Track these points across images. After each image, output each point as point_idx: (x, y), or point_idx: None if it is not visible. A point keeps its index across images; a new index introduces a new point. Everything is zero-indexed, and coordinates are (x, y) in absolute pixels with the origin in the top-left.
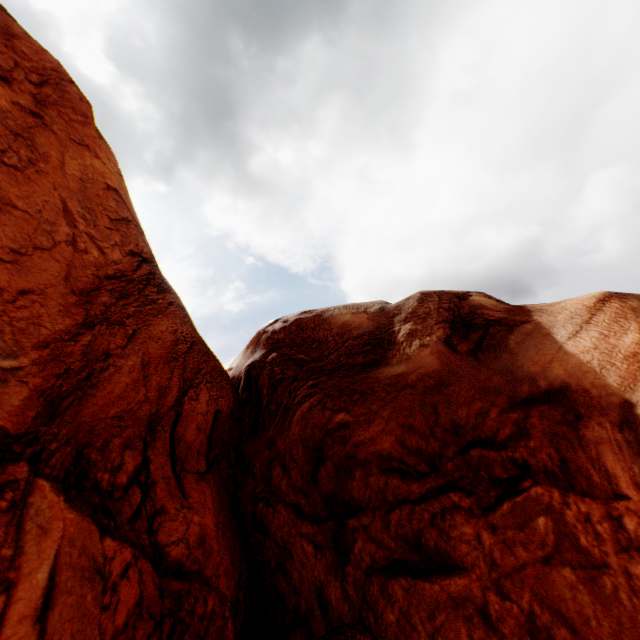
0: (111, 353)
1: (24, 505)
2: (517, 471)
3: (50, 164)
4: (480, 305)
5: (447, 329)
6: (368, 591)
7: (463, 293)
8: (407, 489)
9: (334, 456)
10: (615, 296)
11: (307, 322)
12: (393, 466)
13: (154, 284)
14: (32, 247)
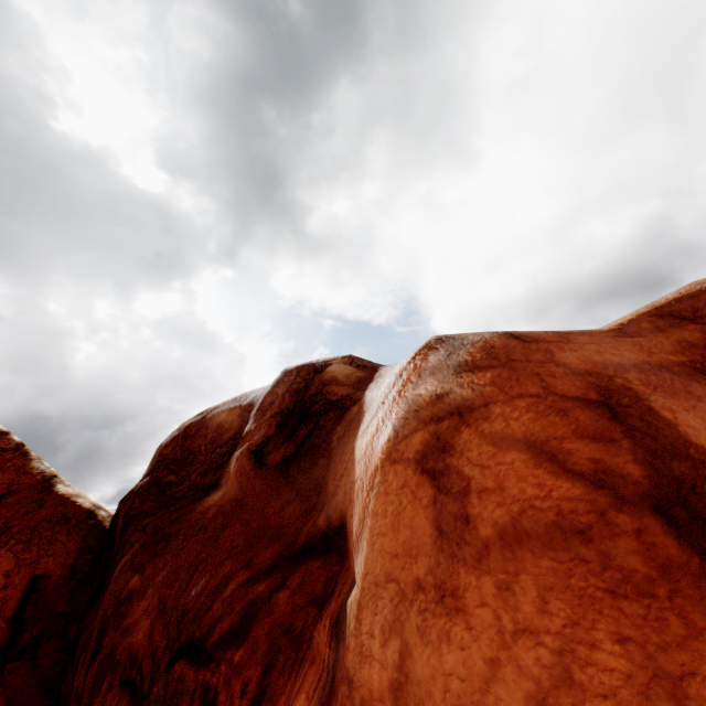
0: None
1: None
2: None
3: None
4: (332, 378)
5: (273, 427)
6: None
7: (325, 362)
8: None
9: (105, 648)
10: (429, 346)
11: (192, 428)
12: (132, 676)
13: None
14: None
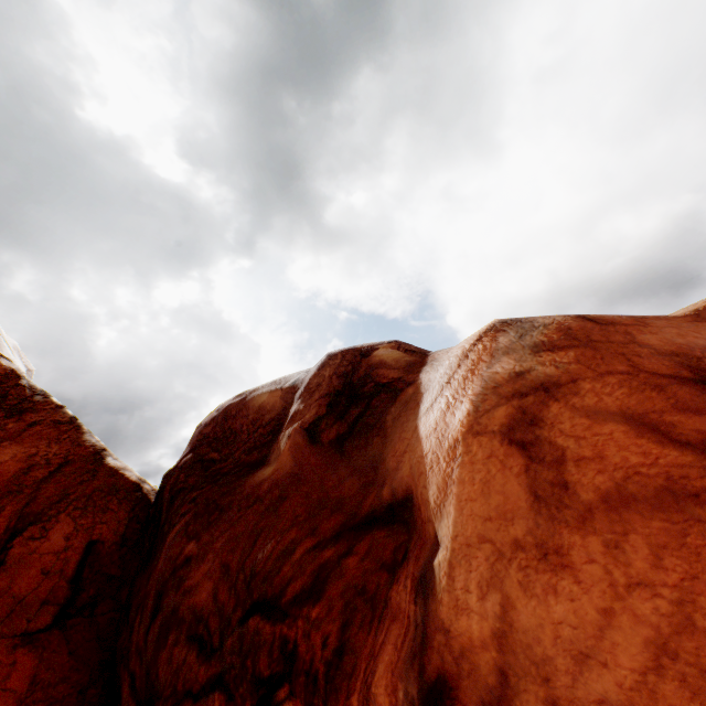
0: None
1: None
2: (281, 666)
3: None
4: (380, 362)
5: (324, 407)
6: None
7: (371, 346)
8: (197, 673)
9: (166, 607)
10: (495, 328)
11: (232, 409)
12: (198, 631)
13: (0, 408)
14: None
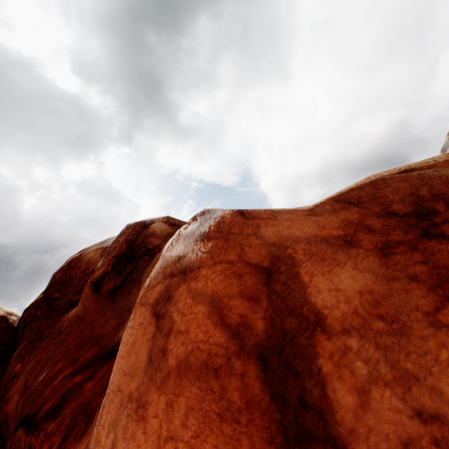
0: None
1: None
2: None
3: None
4: (152, 232)
5: (111, 265)
6: None
7: (152, 220)
8: None
9: None
10: (194, 217)
11: (73, 261)
12: (3, 432)
13: None
14: None
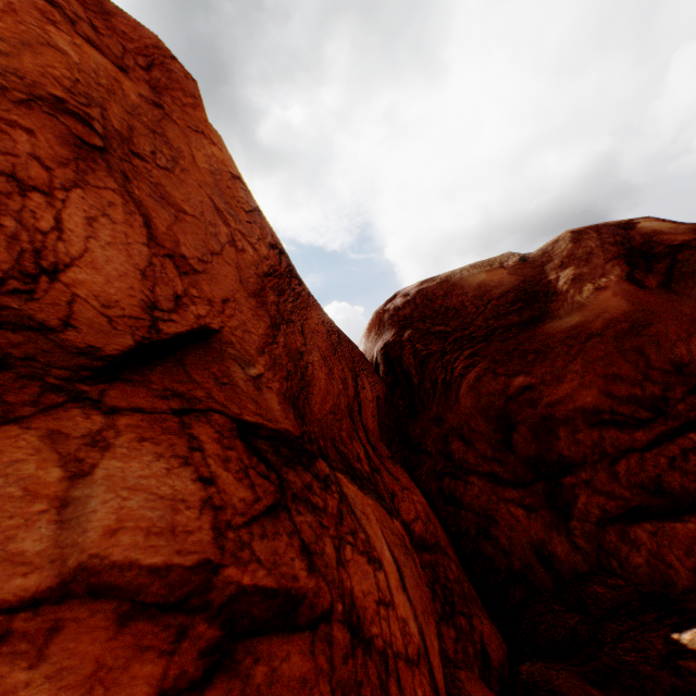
0: (301, 351)
1: (344, 496)
2: None
3: (186, 160)
4: (654, 231)
5: (623, 266)
6: (603, 540)
7: (626, 222)
8: (629, 438)
9: (525, 420)
10: None
11: (433, 291)
12: (604, 419)
13: (294, 276)
14: (209, 254)
